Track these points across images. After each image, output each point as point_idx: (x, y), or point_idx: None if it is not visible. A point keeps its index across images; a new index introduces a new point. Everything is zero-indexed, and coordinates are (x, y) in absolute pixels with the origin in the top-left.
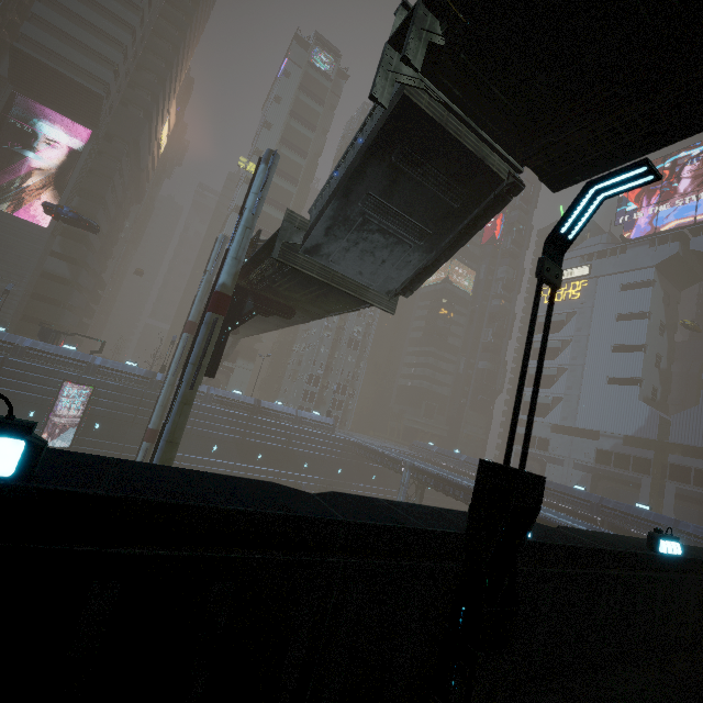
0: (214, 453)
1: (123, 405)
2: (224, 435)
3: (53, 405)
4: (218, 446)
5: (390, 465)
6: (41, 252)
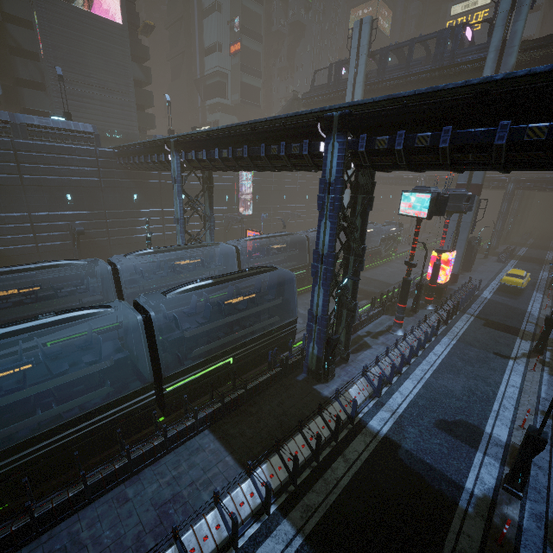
0: (307, 200)
1: (266, 180)
2: (311, 188)
3: (238, 189)
4: (308, 196)
5: (406, 182)
6: (129, 55)
